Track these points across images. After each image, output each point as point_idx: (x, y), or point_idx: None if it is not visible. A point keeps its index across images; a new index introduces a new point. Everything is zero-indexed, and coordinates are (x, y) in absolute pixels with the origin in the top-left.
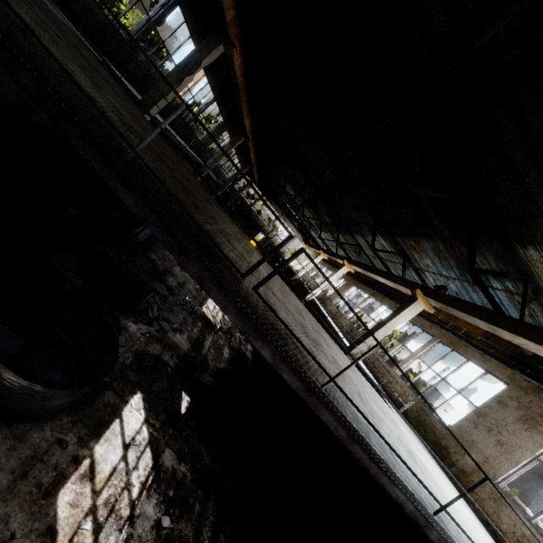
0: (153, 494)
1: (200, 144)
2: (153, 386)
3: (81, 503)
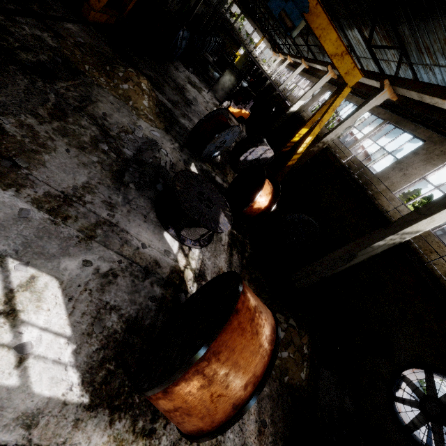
0: None
1: None
2: None
3: None
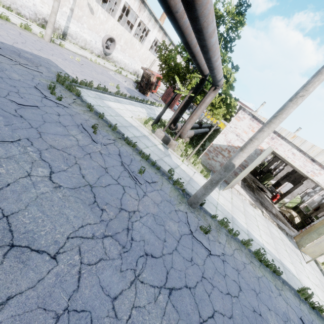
0: None
1: None
2: None
3: None
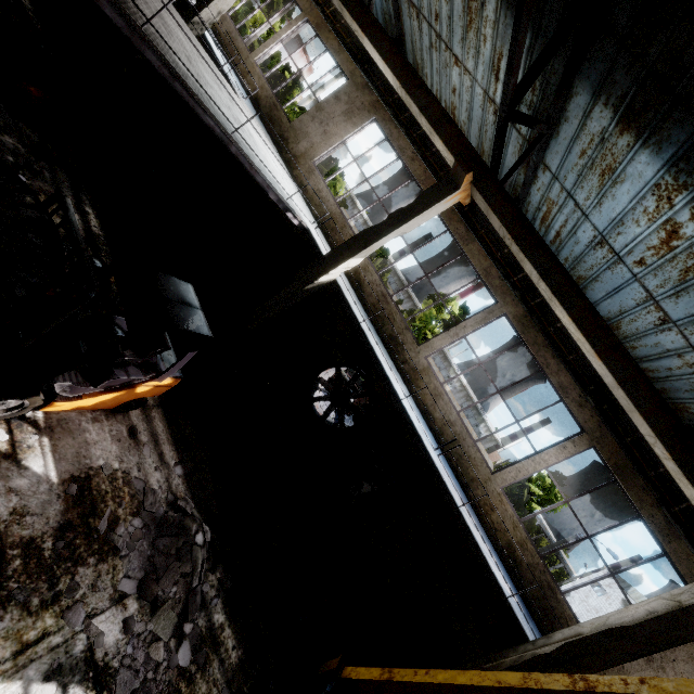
0: None
1: None
2: None
3: None
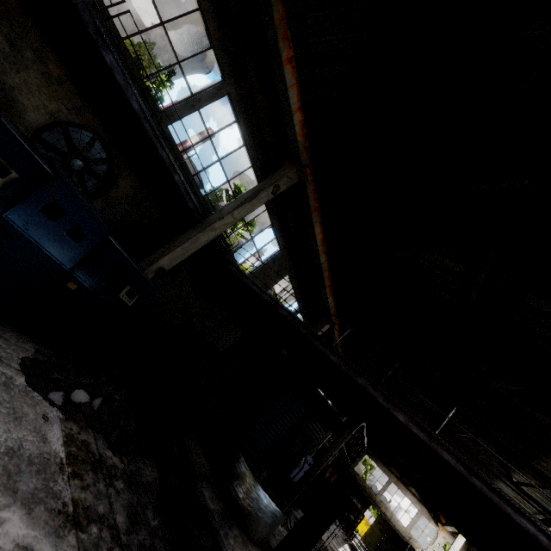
0: None
1: None
2: None
3: None
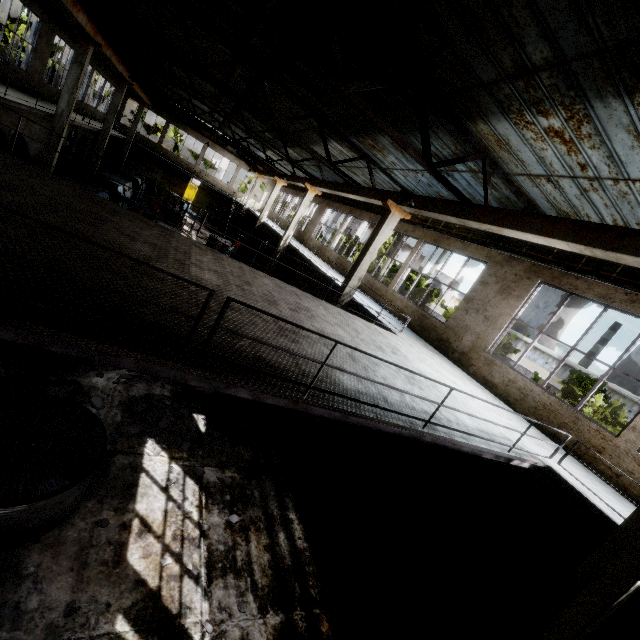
0: (212, 508)
1: (28, 76)
2: (160, 425)
3: (152, 551)
